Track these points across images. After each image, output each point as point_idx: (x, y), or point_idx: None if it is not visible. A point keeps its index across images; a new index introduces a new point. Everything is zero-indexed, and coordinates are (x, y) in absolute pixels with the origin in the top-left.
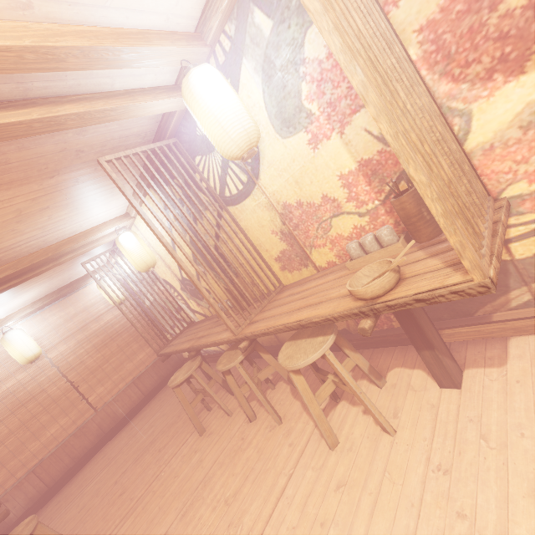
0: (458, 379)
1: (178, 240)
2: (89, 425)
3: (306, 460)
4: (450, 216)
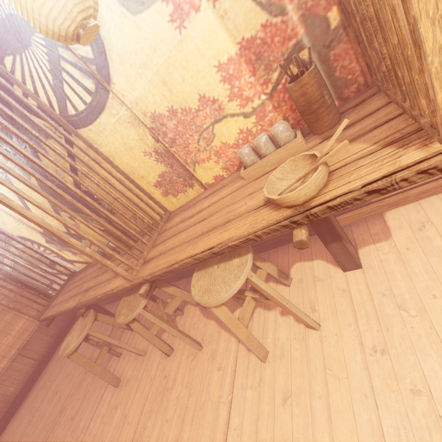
0: (359, 260)
1: (21, 185)
2: None
3: (241, 380)
4: None
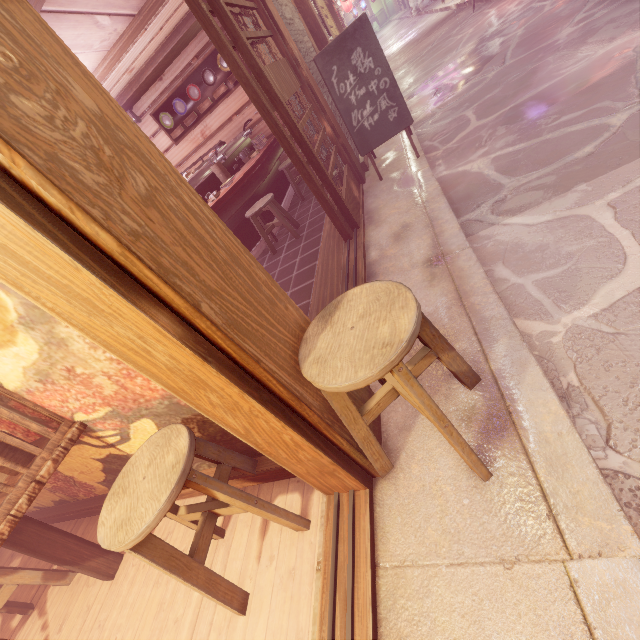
0: (111, 571)
1: None
2: None
3: None
4: None
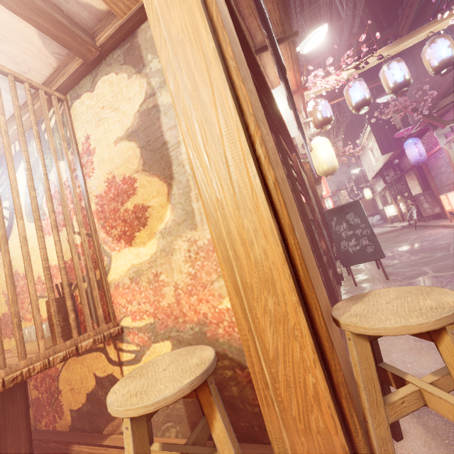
0: None
1: None
2: None
3: None
4: None
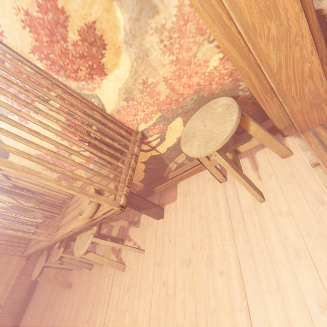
0: (161, 214)
1: None
2: (1, 318)
3: (115, 281)
4: (82, 193)
